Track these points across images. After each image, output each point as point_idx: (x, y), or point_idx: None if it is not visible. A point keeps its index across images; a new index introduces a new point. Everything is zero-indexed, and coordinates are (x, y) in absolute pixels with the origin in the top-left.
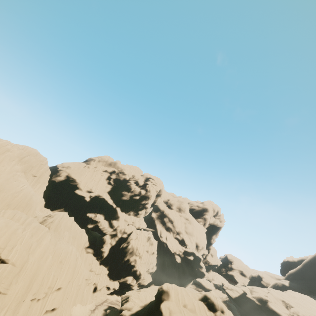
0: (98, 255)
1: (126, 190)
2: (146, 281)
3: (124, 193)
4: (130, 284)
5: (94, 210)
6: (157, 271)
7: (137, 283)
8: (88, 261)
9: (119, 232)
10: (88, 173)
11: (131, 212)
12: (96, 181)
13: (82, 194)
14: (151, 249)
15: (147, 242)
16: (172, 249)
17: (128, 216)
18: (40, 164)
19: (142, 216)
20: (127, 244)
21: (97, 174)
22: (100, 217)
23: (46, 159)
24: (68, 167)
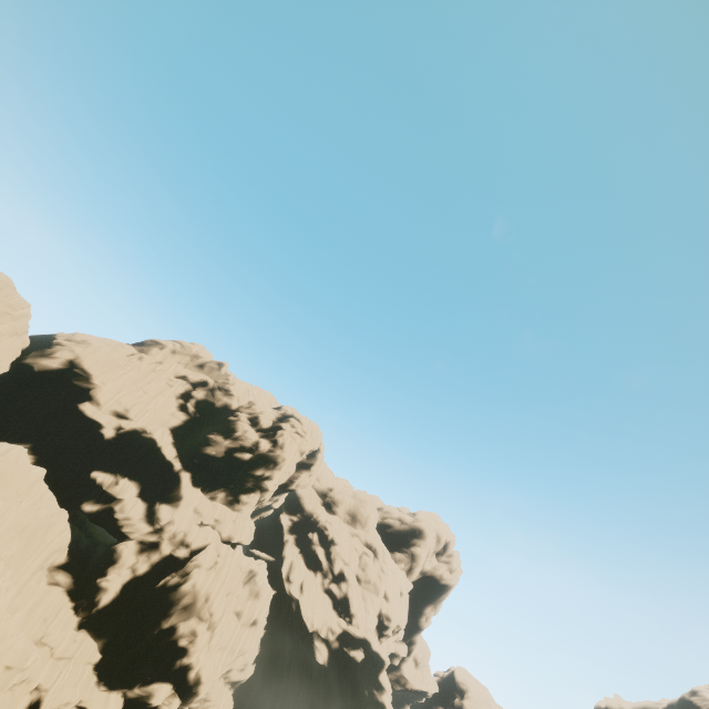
0: (82, 597)
1: (222, 433)
2: (214, 708)
3: (214, 437)
4: (160, 708)
5: (116, 466)
6: (254, 680)
7: (182, 708)
8: (44, 610)
9: (168, 539)
10: (132, 370)
11: (220, 493)
12: (149, 394)
13: (98, 416)
14: (251, 610)
15: (244, 585)
16: (311, 621)
17: (207, 501)
18: (2, 312)
19: (248, 510)
20: (182, 578)
21: (158, 379)
22: (128, 487)
23: (26, 307)
24: (83, 342)
